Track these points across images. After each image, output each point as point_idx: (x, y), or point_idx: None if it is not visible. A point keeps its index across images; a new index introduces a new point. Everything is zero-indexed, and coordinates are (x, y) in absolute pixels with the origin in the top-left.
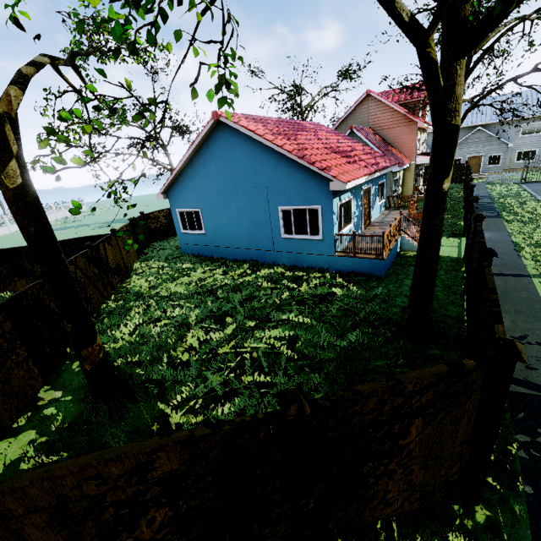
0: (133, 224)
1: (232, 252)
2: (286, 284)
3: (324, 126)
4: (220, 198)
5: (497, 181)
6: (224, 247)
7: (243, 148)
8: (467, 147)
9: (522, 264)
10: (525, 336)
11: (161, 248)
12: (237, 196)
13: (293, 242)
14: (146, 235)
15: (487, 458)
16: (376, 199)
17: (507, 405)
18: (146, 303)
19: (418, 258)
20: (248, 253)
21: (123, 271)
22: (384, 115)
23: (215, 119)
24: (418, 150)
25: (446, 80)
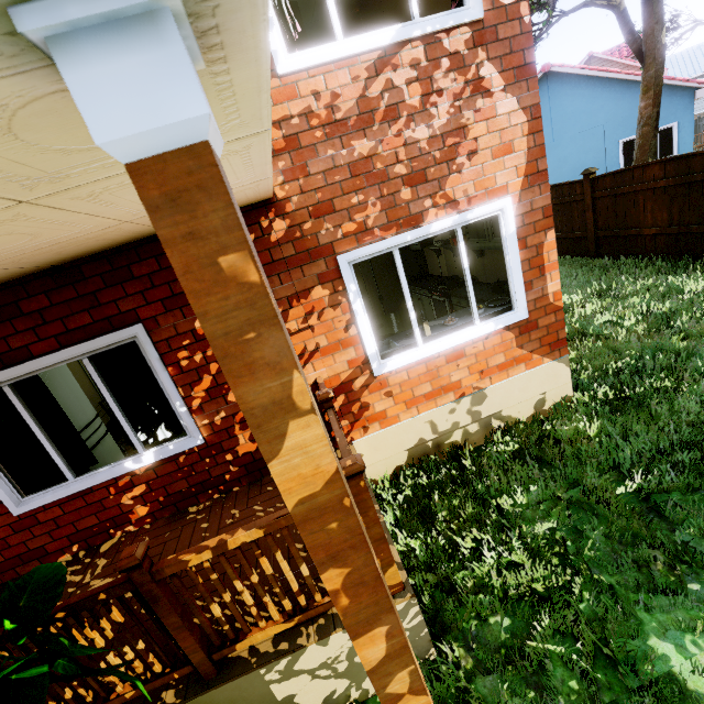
0: None
1: None
2: None
3: None
4: None
5: None
6: None
7: (574, 93)
8: None
9: None
10: None
11: None
12: (560, 148)
13: None
14: None
15: None
16: None
17: None
18: None
19: None
20: None
21: None
22: None
23: (546, 71)
24: None
25: None
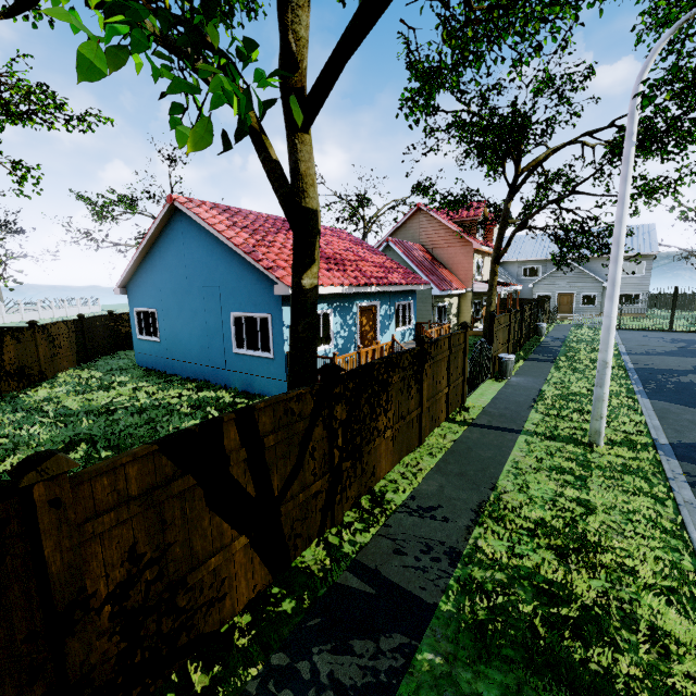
0: (82, 322)
1: (185, 367)
2: (210, 411)
3: (349, 234)
4: (175, 297)
5: (586, 324)
6: (177, 360)
7: (198, 239)
8: (555, 282)
9: (526, 416)
10: (437, 506)
11: (120, 358)
12: (192, 296)
13: (245, 359)
14: (110, 340)
15: (67, 672)
16: (392, 323)
17: (308, 603)
18: (12, 416)
19: (289, 376)
20: (201, 370)
21: (34, 377)
22: (437, 232)
23: (170, 203)
24: (481, 276)
25: (291, 156)
